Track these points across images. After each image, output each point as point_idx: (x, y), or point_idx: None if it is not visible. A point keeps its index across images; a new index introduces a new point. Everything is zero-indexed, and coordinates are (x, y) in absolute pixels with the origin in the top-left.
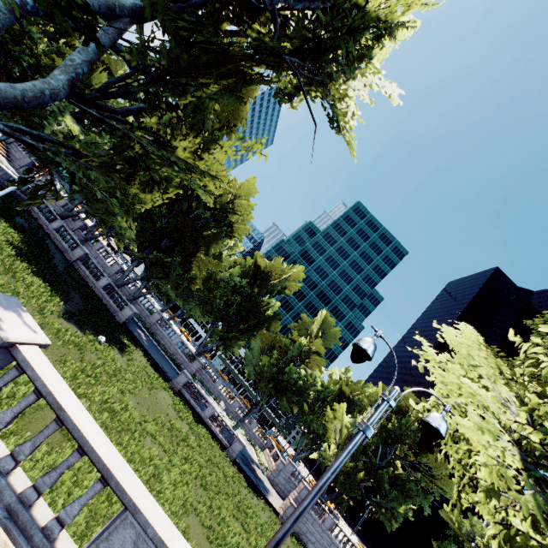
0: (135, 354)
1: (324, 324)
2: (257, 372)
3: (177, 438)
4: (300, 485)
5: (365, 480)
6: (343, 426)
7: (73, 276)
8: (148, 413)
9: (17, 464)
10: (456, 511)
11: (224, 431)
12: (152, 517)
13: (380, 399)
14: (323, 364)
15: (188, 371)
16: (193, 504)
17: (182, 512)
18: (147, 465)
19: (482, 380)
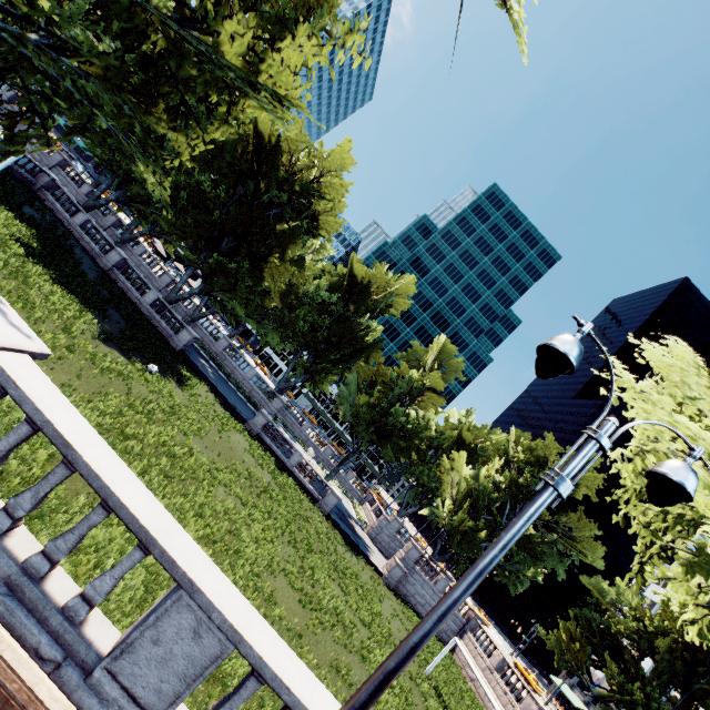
0: (199, 389)
1: (442, 354)
2: (354, 414)
3: (257, 489)
4: (409, 544)
5: (486, 541)
6: (462, 479)
7: (109, 288)
8: (220, 460)
9: (16, 522)
10: (633, 588)
11: (315, 483)
12: (219, 597)
13: (584, 437)
14: (439, 404)
15: (268, 411)
16: (281, 564)
17: (268, 573)
18: (221, 520)
19: (704, 418)
